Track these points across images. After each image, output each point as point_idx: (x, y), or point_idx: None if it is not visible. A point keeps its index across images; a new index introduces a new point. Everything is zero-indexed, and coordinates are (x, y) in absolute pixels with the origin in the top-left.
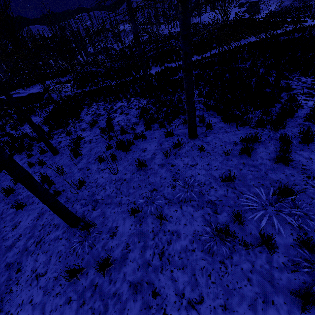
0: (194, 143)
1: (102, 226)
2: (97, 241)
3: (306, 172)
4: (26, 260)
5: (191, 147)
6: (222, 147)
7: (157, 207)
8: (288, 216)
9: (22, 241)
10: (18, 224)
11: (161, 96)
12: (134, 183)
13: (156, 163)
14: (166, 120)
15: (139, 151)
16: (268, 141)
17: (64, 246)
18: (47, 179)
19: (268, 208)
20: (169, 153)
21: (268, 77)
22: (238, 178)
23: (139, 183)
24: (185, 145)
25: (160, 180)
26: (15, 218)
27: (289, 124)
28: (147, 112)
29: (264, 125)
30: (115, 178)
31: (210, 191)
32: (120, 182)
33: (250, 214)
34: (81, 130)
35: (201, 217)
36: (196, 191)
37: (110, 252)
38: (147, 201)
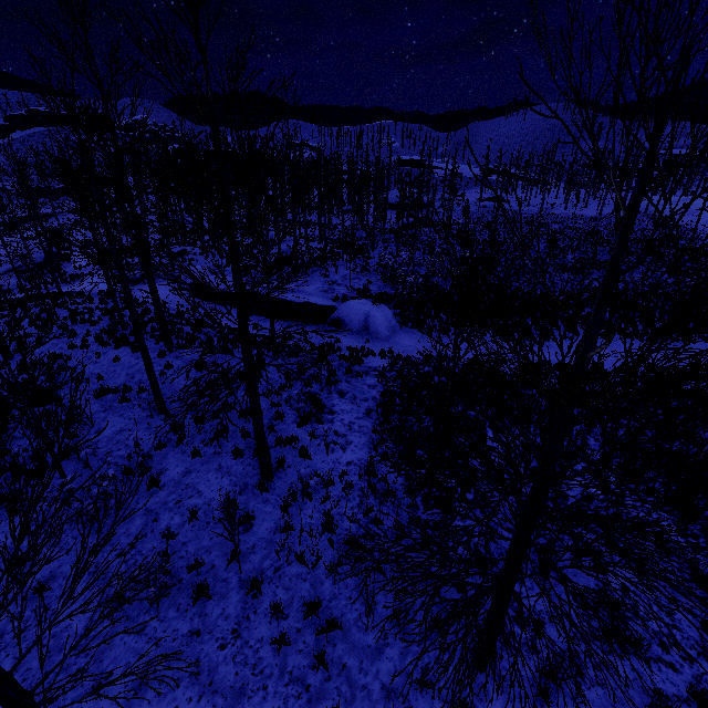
0: None
1: None
2: None
3: None
4: None
5: None
6: None
7: None
8: None
9: None
10: None
11: None
12: None
13: None
14: None
15: None
16: None
17: None
18: None
19: None
20: None
21: None
22: None
23: None
24: None
25: None
26: None
27: None
28: None
29: None
30: None
31: None
32: None
33: None
34: None
35: None
36: None
37: None
38: None
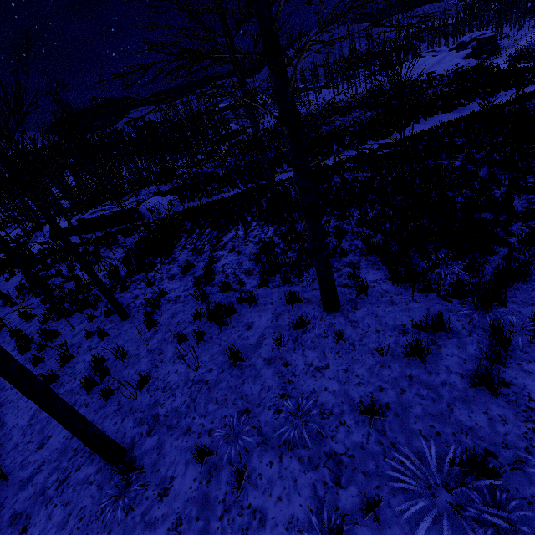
0: (330, 322)
1: (152, 470)
2: (138, 501)
3: (534, 416)
4: (38, 513)
5: (324, 330)
6: (377, 336)
7: (242, 449)
8: (468, 529)
9: (43, 474)
10: (47, 440)
11: (299, 220)
12: (218, 392)
13: (261, 355)
14: (295, 270)
15: (241, 328)
16: (468, 333)
17: (91, 499)
18: (99, 367)
19: (439, 493)
20: (285, 338)
21: (494, 187)
22: (395, 411)
23: (225, 393)
24: (315, 324)
25: (259, 393)
26: (46, 428)
27: (516, 296)
28: (270, 252)
29: (464, 295)
30: (194, 376)
31: (338, 432)
32: (199, 387)
33: (401, 501)
34: (168, 278)
35: (310, 487)
36: (313, 426)
37: (150, 530)
38: (231, 432)
